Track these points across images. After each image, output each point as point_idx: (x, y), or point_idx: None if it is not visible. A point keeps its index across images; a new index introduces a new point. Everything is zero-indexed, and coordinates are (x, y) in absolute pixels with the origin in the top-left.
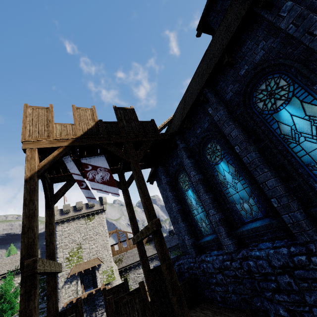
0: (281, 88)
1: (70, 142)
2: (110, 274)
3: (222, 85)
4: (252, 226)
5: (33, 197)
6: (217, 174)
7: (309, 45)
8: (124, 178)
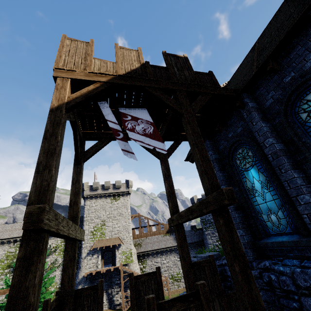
0: None
1: (109, 79)
2: (129, 256)
3: None
4: None
5: (57, 130)
6: None
7: None
8: None
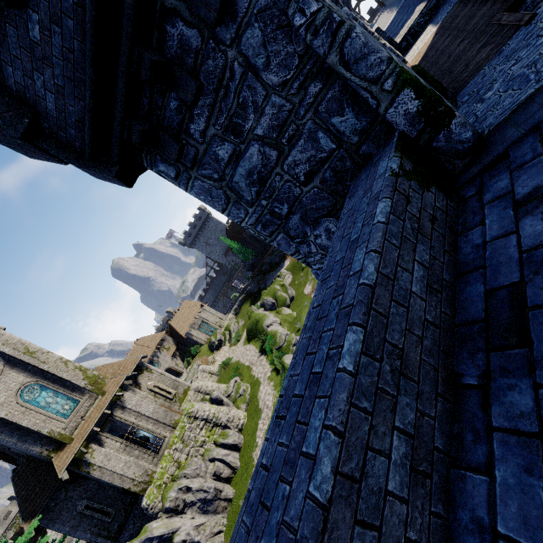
0: None
1: None
2: None
3: None
4: None
5: None
6: None
7: None
8: None
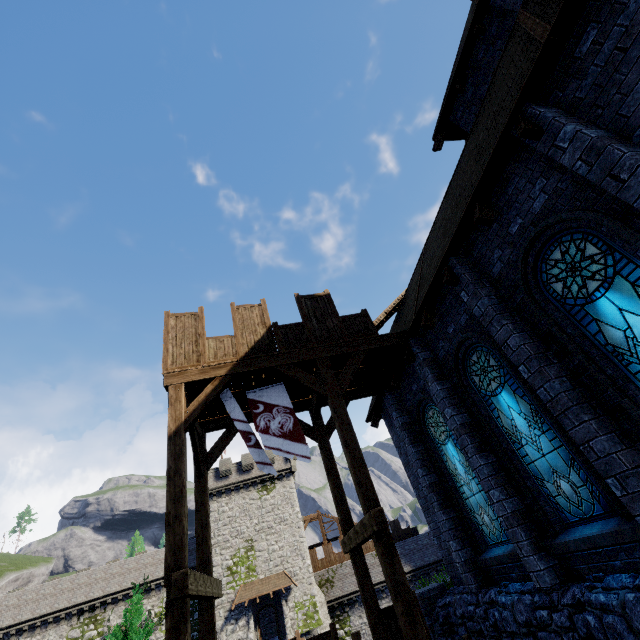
0: (590, 259)
1: (229, 369)
2: (311, 611)
3: (482, 250)
4: (584, 534)
5: (180, 465)
6: (498, 414)
7: (618, 196)
8: (321, 419)
